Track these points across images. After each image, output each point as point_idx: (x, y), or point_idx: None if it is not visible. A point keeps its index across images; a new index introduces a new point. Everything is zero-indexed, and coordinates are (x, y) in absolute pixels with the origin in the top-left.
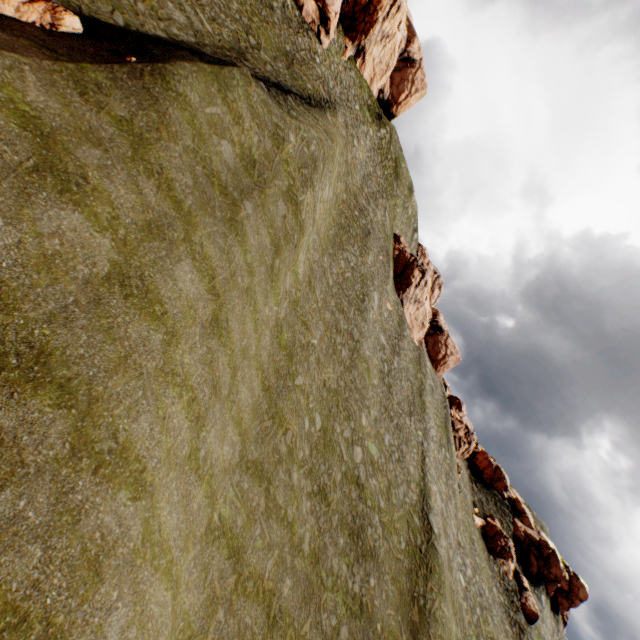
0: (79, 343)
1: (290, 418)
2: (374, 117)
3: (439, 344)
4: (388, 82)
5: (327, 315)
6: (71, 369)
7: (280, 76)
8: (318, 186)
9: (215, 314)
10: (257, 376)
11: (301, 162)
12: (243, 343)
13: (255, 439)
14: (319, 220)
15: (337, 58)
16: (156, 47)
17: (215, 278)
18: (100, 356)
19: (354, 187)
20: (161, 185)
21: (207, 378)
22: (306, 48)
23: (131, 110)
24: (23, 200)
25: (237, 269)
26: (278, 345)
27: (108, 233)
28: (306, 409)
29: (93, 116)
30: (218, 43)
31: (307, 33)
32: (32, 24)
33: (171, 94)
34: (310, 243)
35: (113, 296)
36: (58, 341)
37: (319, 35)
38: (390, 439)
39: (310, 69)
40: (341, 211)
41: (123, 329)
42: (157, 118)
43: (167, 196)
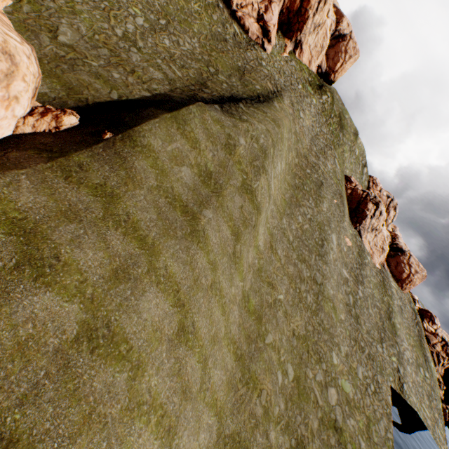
0: (46, 417)
1: (263, 377)
2: (315, 89)
3: (401, 264)
4: (324, 58)
5: (290, 268)
6: (36, 448)
7: (234, 88)
8: (269, 168)
9: (181, 323)
10: (229, 350)
11: (252, 157)
12: (211, 332)
13: (231, 411)
14: (275, 192)
15: (279, 56)
16: (128, 114)
17: (179, 290)
18: (65, 423)
19: (304, 149)
20: (127, 230)
21: (176, 387)
22: (254, 58)
23: (105, 175)
24: (3, 299)
25: (200, 272)
26: (247, 312)
27: (76, 298)
28: (278, 363)
29: (73, 194)
30: (186, 82)
31: (254, 47)
32: (43, 132)
33: (136, 150)
34: (268, 214)
35: (80, 354)
36: (26, 422)
37: (263, 45)
38: (363, 371)
39: (258, 72)
40: (294, 174)
41: (88, 384)
42: (125, 174)
43: (132, 238)
